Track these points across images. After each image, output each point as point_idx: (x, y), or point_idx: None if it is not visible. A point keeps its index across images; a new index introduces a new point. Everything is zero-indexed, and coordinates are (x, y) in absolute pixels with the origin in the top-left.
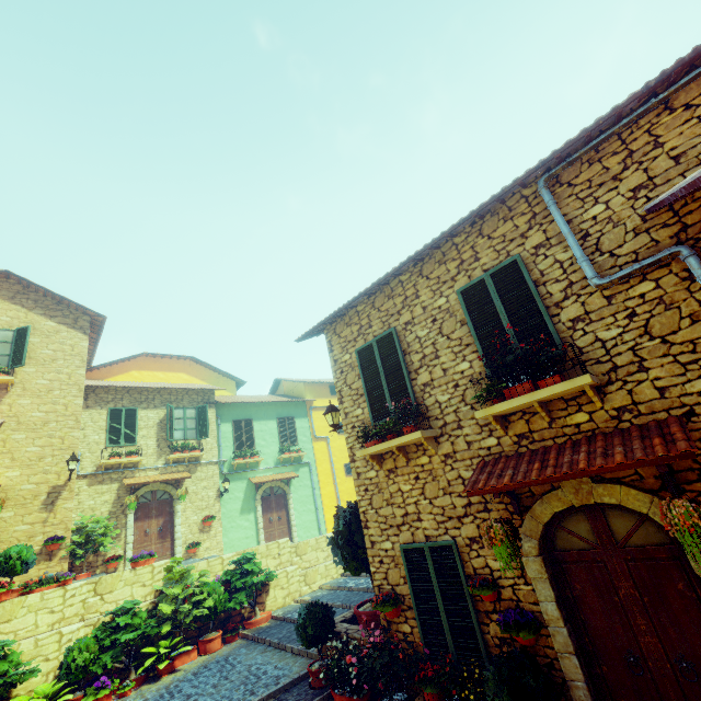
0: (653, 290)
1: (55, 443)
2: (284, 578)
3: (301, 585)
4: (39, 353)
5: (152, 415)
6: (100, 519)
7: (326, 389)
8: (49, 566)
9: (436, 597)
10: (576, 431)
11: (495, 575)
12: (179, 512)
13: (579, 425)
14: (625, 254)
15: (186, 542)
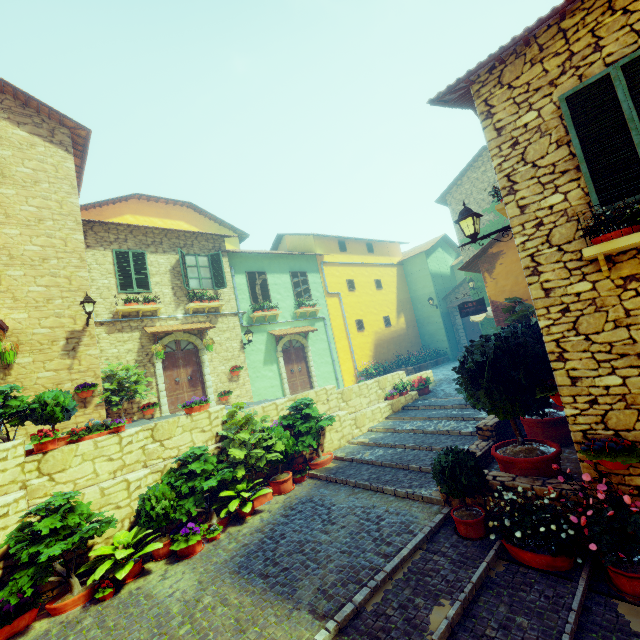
0: None
1: (61, 283)
2: (337, 422)
3: (353, 428)
4: (15, 171)
5: (163, 261)
6: (129, 367)
7: (335, 244)
8: (86, 413)
9: None
10: None
11: None
12: (206, 362)
13: None
14: None
15: (217, 391)
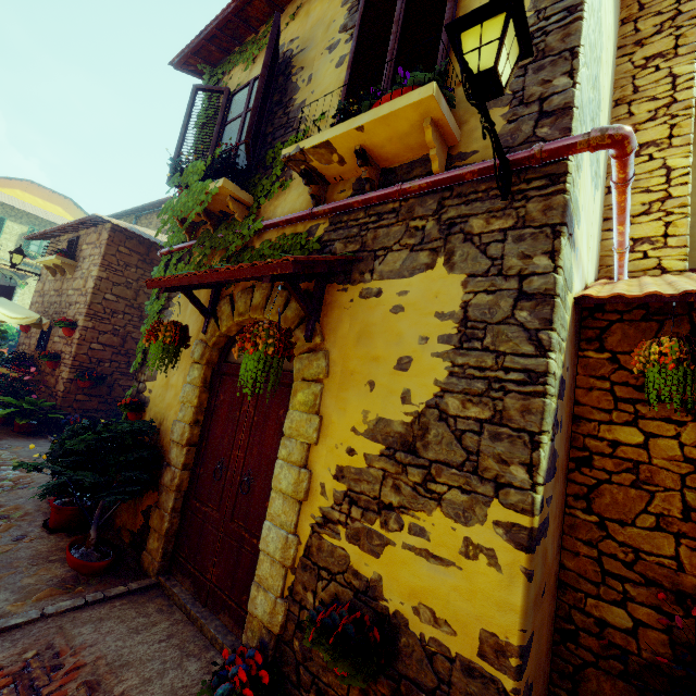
0: None
1: None
2: None
3: None
4: None
5: (17, 228)
6: None
7: None
8: None
9: None
10: None
11: None
12: (18, 293)
13: None
14: None
15: None
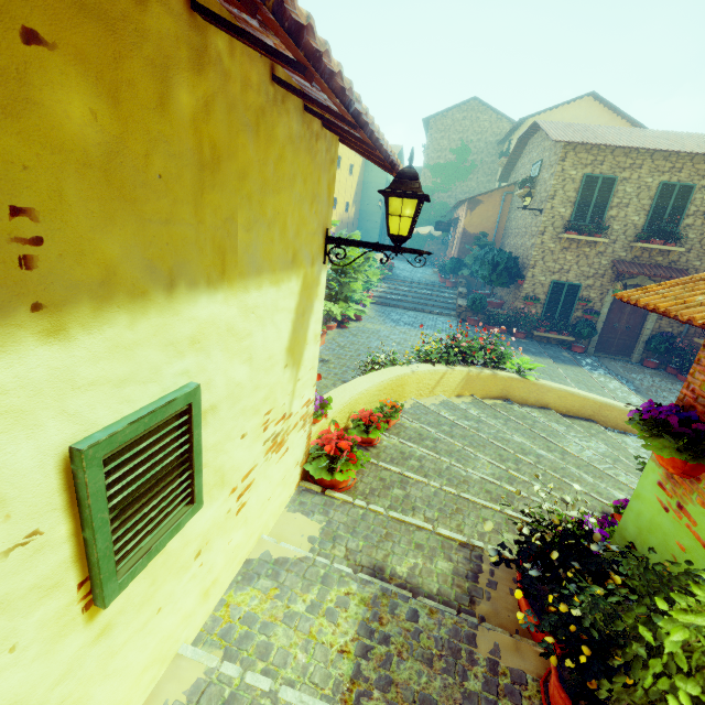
0: None
1: None
2: None
3: None
4: None
5: None
6: None
7: None
8: None
9: (560, 301)
10: (655, 262)
11: (590, 299)
12: None
13: (657, 261)
14: None
15: None
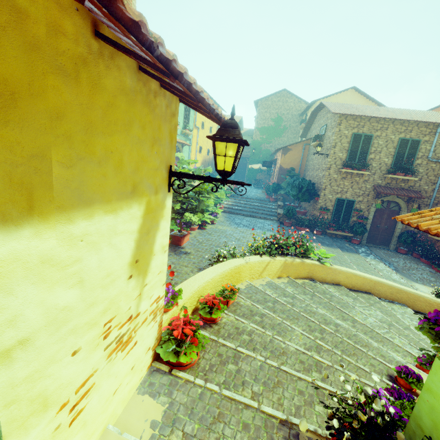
0: (434, 167)
1: None
2: None
3: None
4: None
5: None
6: None
7: None
8: None
9: (342, 211)
10: (400, 187)
11: (361, 209)
12: None
13: (401, 186)
14: (437, 156)
15: None
